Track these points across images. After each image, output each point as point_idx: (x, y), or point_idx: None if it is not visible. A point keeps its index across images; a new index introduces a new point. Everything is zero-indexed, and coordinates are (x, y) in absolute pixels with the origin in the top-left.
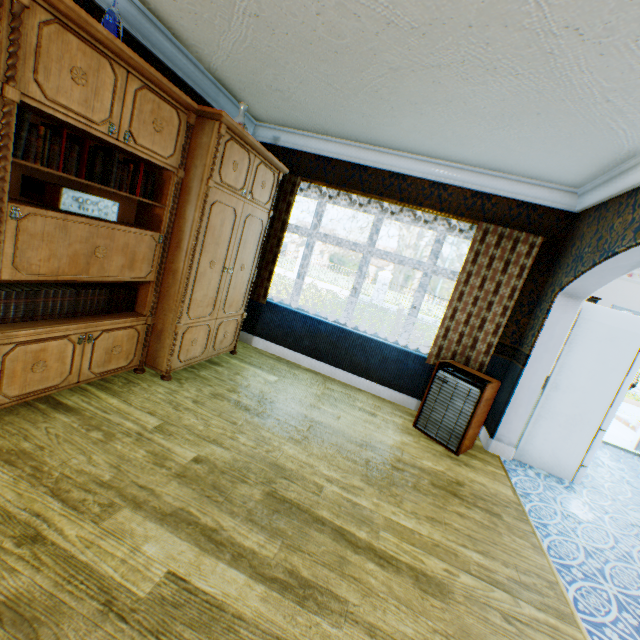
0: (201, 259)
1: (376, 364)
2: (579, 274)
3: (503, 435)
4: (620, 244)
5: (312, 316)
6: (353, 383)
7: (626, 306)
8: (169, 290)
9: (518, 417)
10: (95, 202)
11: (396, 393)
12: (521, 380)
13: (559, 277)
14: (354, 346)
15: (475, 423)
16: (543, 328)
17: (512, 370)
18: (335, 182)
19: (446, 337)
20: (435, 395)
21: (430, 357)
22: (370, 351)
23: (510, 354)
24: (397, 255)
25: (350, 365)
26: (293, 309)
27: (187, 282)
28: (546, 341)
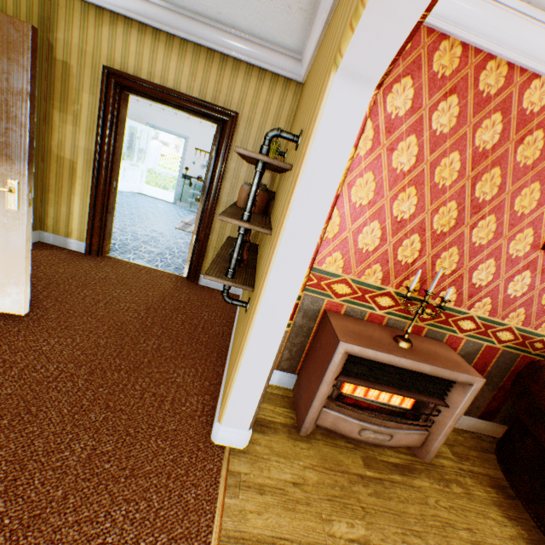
0: None
1: None
2: None
3: None
4: None
5: None
6: None
7: (154, 124)
8: None
9: None
10: None
11: None
12: None
13: None
14: None
15: None
16: None
17: None
18: None
19: None
20: None
21: None
22: None
23: None
24: None
25: None
26: None
27: None
28: None
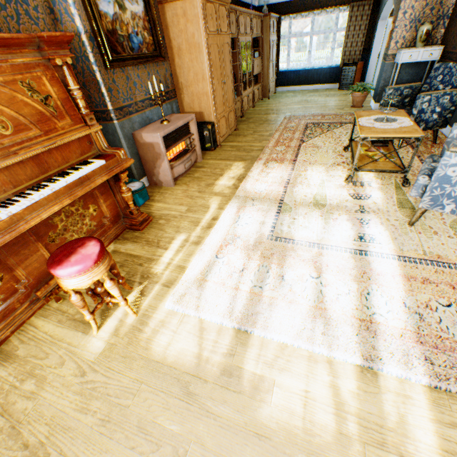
0: (270, 61)
1: (322, 78)
2: (381, 13)
3: (367, 81)
4: (385, 1)
5: (296, 70)
6: (315, 88)
7: None
8: (265, 73)
9: (371, 72)
10: (256, 54)
11: (331, 85)
12: (370, 59)
13: (378, 15)
14: (313, 74)
15: (356, 79)
16: (375, 37)
17: (368, 57)
18: (294, 11)
19: (345, 55)
20: (343, 76)
21: (340, 66)
22: (319, 74)
23: (368, 52)
24: (322, 31)
25: (313, 82)
26: (288, 71)
27: (269, 69)
28: (376, 41)
